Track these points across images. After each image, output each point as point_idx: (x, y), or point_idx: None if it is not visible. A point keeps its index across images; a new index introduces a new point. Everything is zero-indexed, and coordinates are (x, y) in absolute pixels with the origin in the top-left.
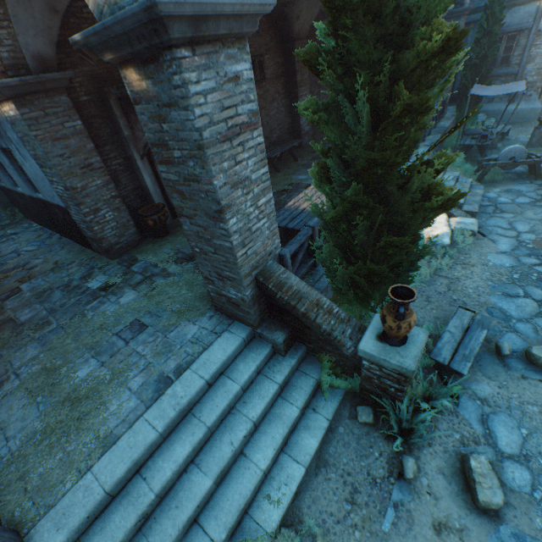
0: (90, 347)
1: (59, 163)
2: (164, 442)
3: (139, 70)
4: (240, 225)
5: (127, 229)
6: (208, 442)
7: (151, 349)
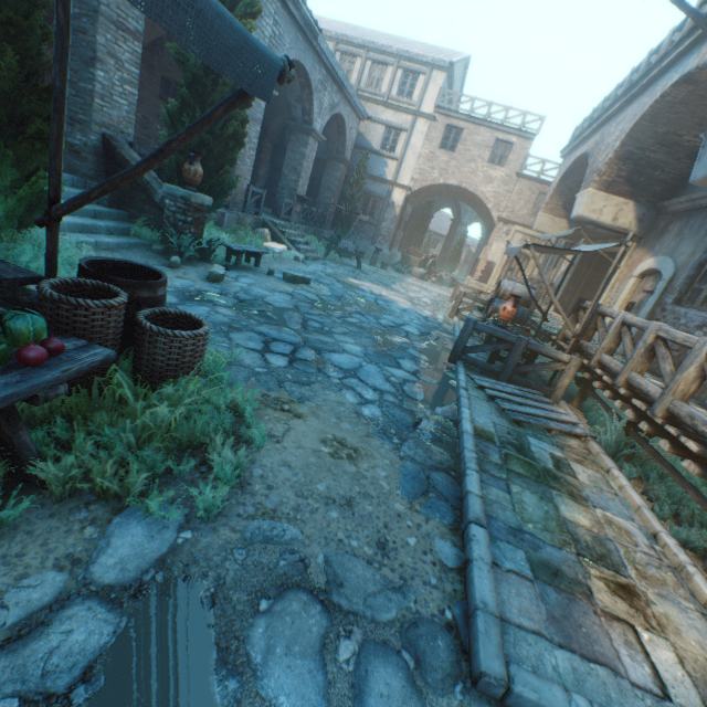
0: None
1: None
2: None
3: None
4: (106, 84)
5: None
6: None
7: None
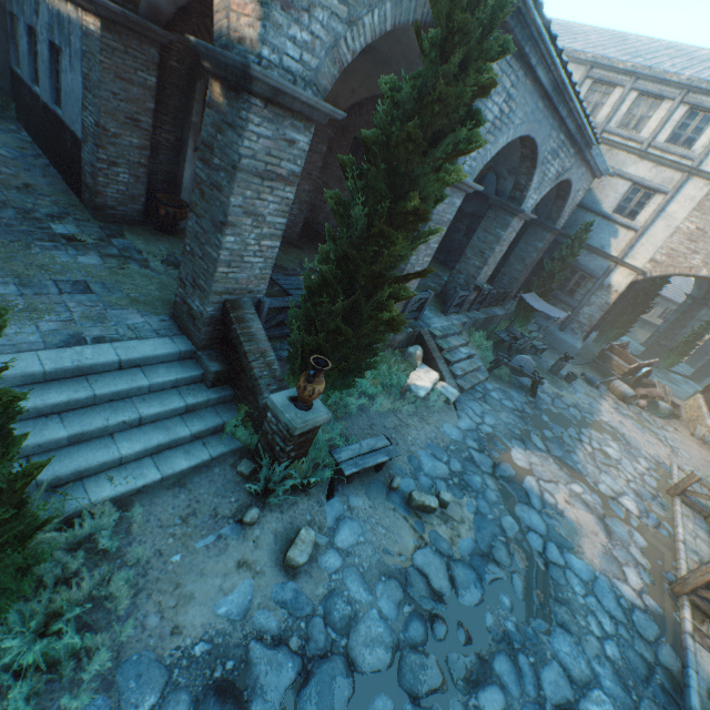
0: (17, 275)
1: (108, 99)
2: (43, 383)
3: (224, 89)
4: (236, 247)
5: (133, 202)
6: (86, 408)
7: (83, 310)
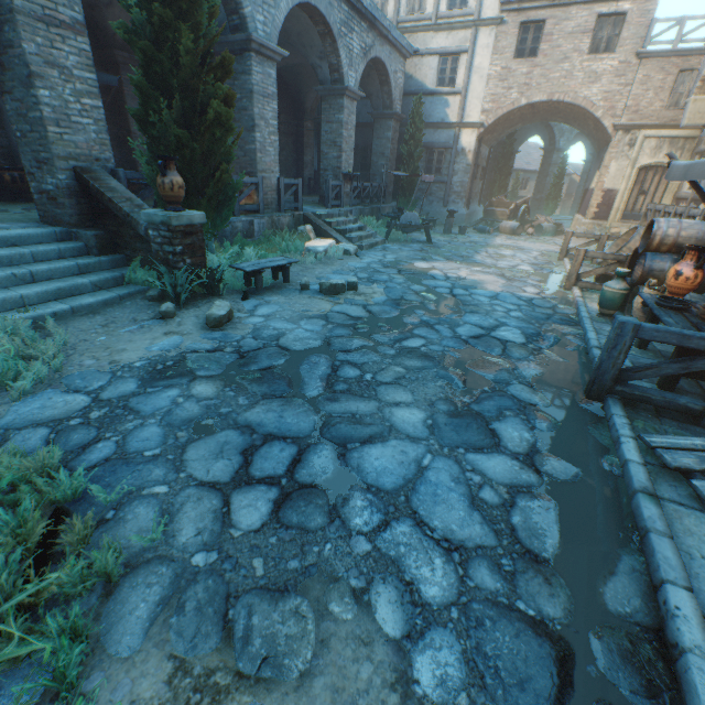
0: None
1: None
2: None
3: None
4: (56, 104)
5: None
6: None
7: None
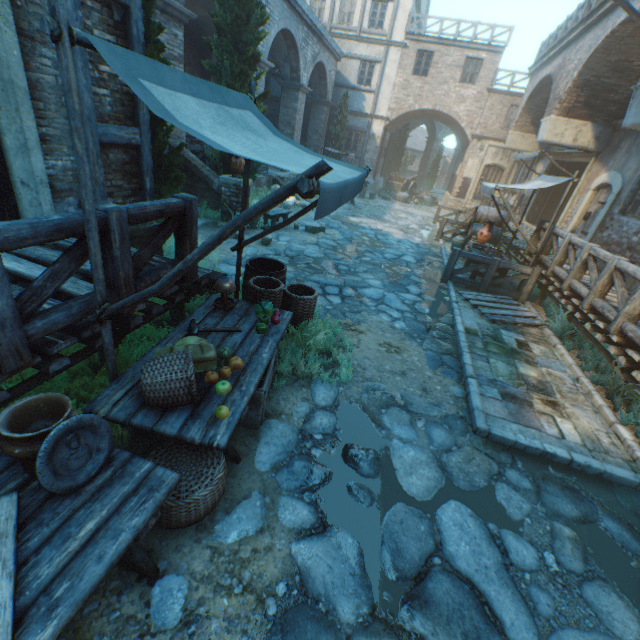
0: None
1: None
2: None
3: None
4: None
5: None
6: None
7: None
